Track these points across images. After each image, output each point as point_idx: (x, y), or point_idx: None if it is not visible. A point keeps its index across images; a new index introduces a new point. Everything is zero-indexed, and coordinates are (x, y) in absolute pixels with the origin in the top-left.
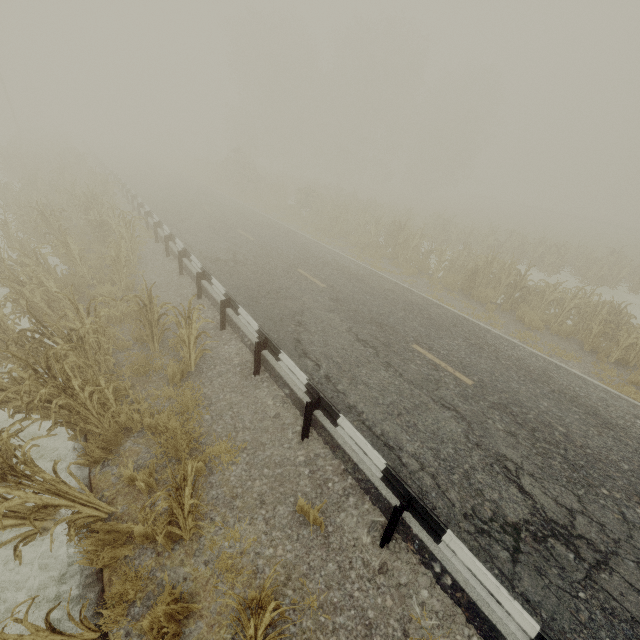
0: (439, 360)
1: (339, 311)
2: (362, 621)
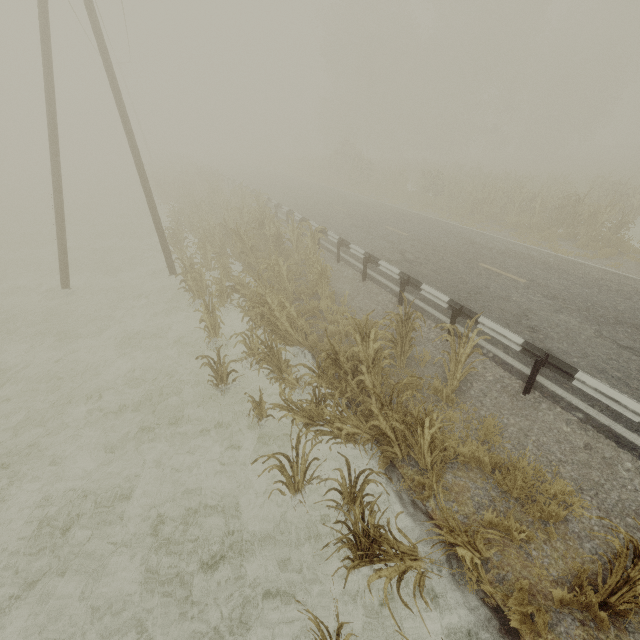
0: None
1: (567, 311)
2: None
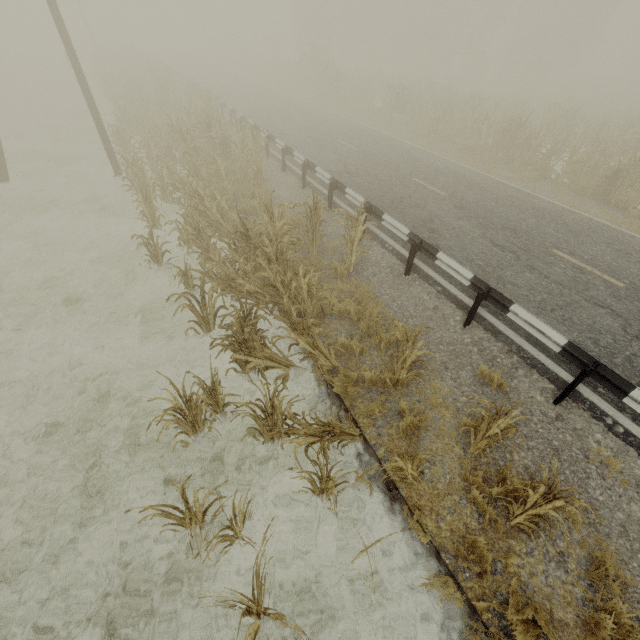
0: (584, 264)
1: (468, 218)
2: (549, 446)
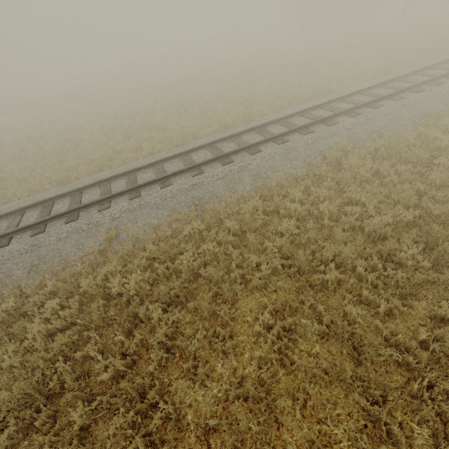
0: None
1: None
2: None
